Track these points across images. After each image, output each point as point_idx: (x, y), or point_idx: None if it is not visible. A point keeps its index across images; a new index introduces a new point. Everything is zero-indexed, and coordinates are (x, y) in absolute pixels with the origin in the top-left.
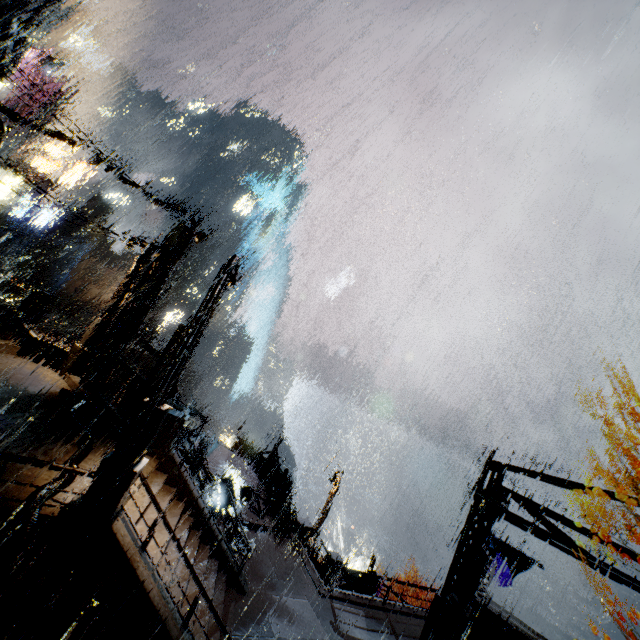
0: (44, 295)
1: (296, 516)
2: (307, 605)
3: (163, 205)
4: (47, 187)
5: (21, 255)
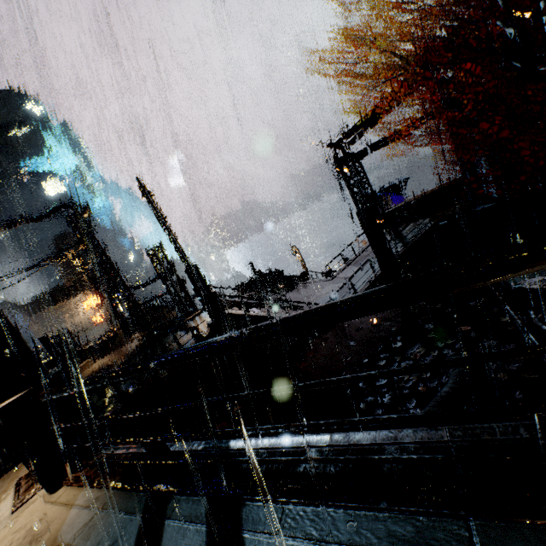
0: (62, 332)
1: (293, 276)
2: (329, 287)
3: (47, 216)
4: None
5: None
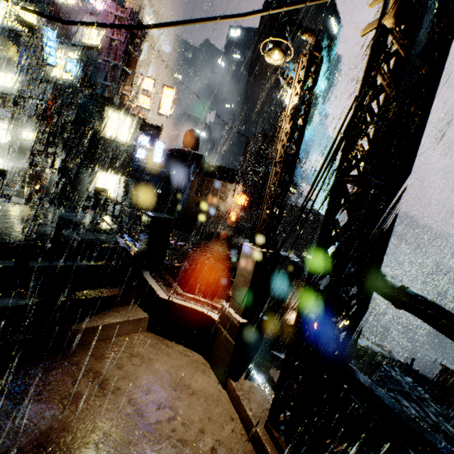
0: (159, 220)
1: None
2: None
3: None
4: (159, 132)
5: (159, 190)
